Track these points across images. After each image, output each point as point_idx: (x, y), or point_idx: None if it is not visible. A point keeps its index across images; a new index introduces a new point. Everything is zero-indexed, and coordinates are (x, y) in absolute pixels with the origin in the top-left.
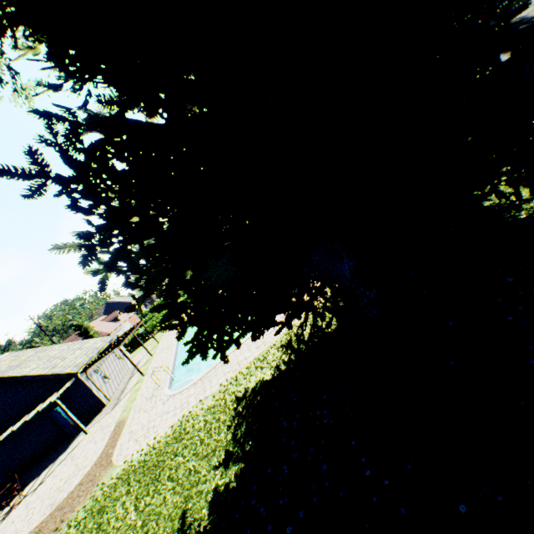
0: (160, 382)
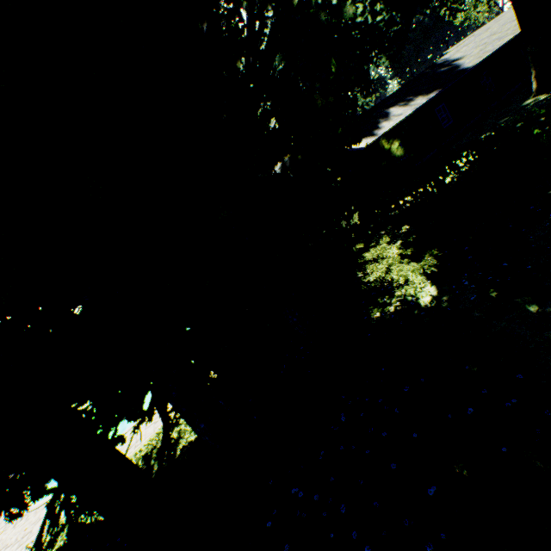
0: None
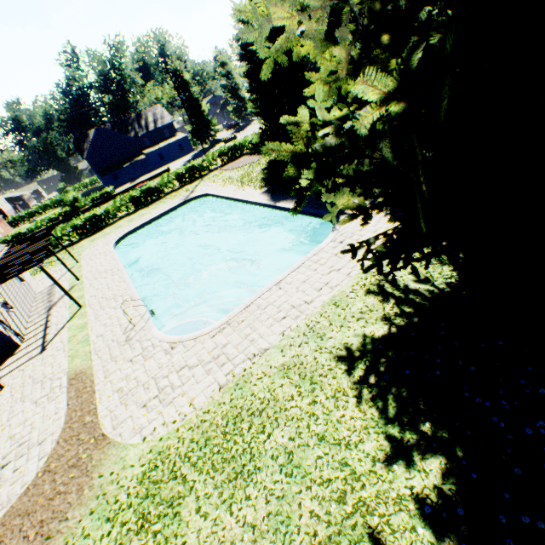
0: (132, 320)
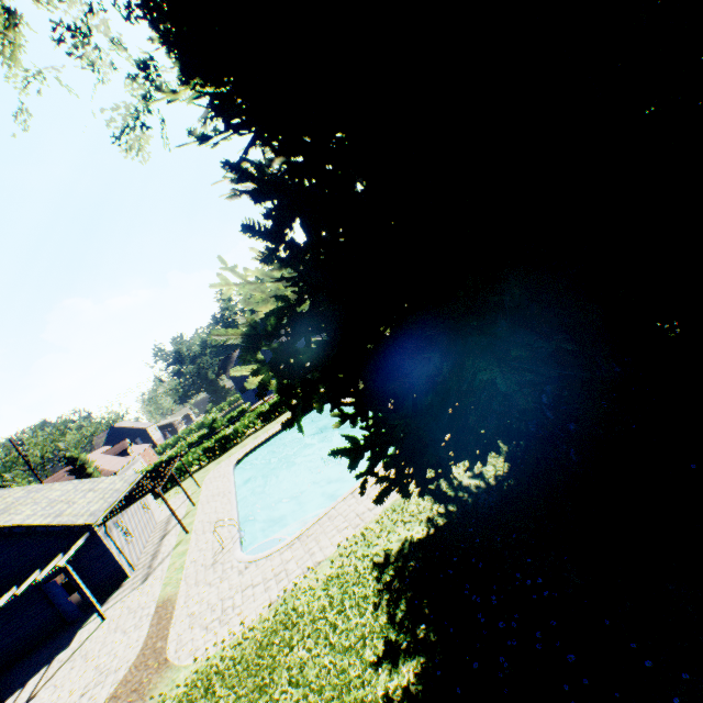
0: (223, 542)
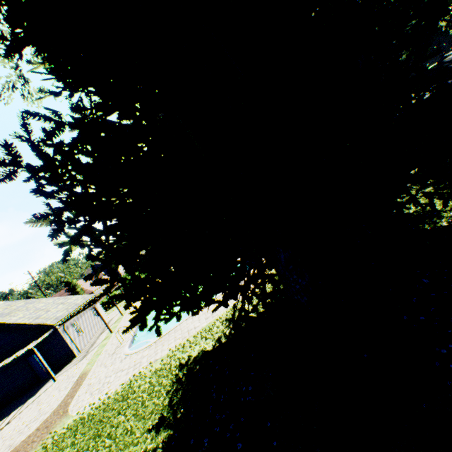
0: (123, 340)
